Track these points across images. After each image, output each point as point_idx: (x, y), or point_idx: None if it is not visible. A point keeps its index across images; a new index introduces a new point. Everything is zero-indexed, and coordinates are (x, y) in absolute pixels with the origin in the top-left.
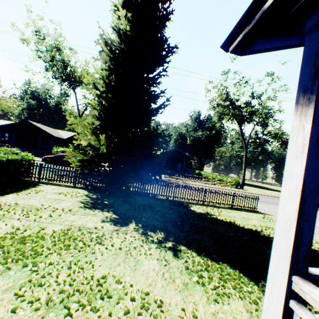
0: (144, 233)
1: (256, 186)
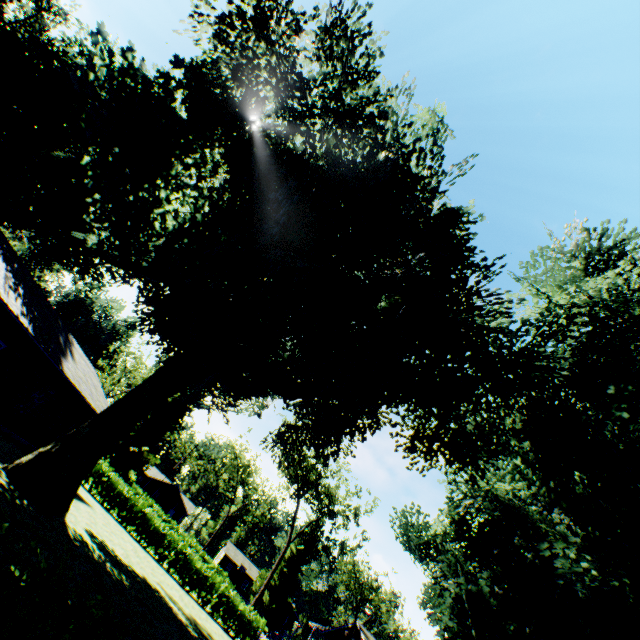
0: None
1: None
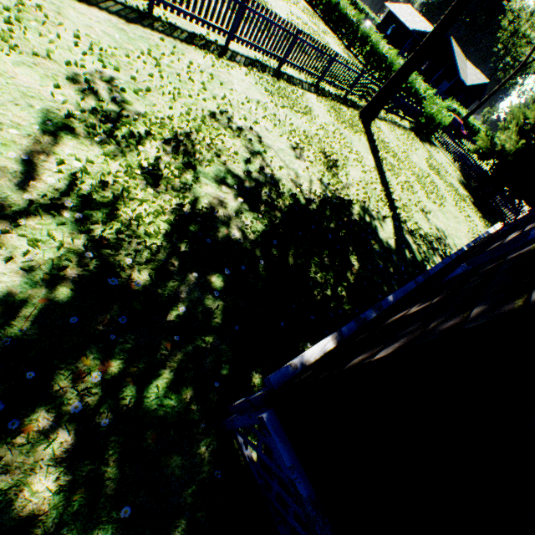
0: (482, 217)
1: None
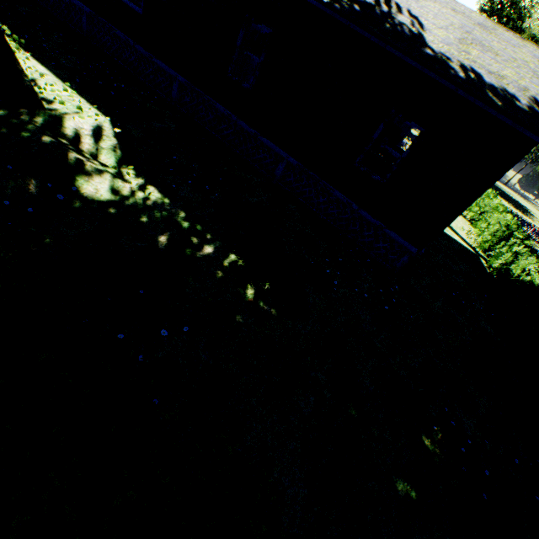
0: None
1: (506, 197)
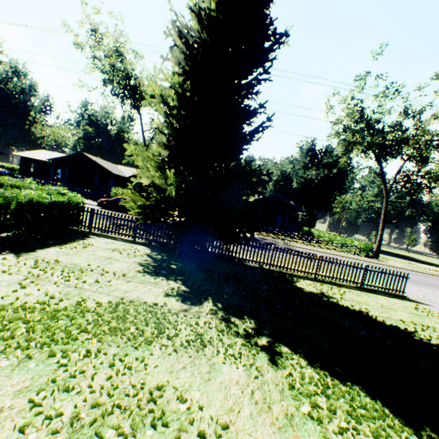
0: (225, 319)
1: (398, 255)
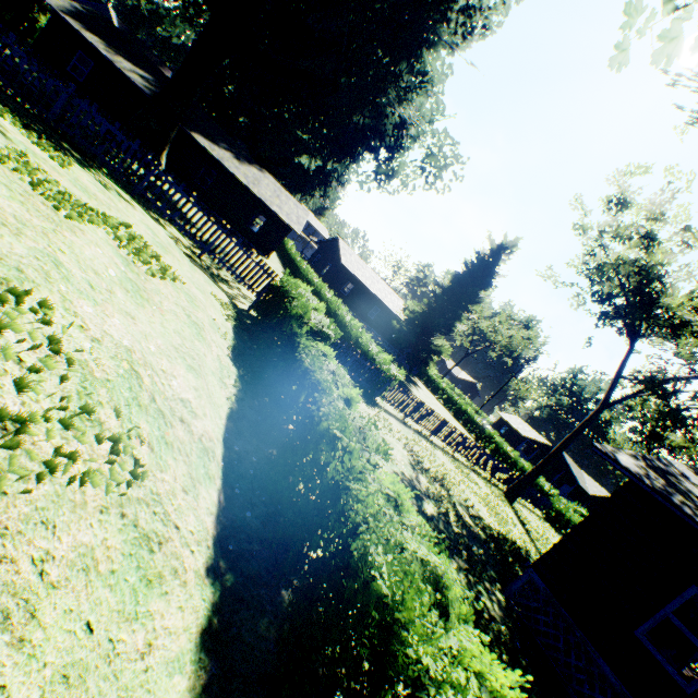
0: None
1: None
